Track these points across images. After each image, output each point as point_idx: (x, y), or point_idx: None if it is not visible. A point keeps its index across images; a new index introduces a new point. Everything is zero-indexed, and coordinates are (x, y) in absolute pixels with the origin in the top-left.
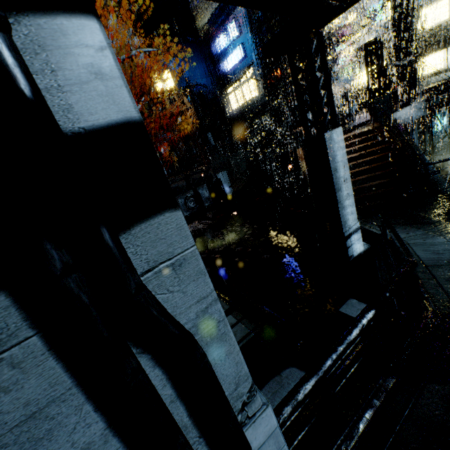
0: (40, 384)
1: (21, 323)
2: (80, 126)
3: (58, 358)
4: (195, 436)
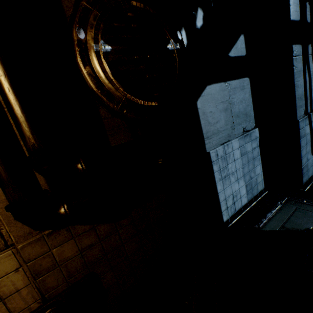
0: (300, 66)
1: (301, 52)
2: (308, 22)
3: (302, 63)
4: (309, 102)
